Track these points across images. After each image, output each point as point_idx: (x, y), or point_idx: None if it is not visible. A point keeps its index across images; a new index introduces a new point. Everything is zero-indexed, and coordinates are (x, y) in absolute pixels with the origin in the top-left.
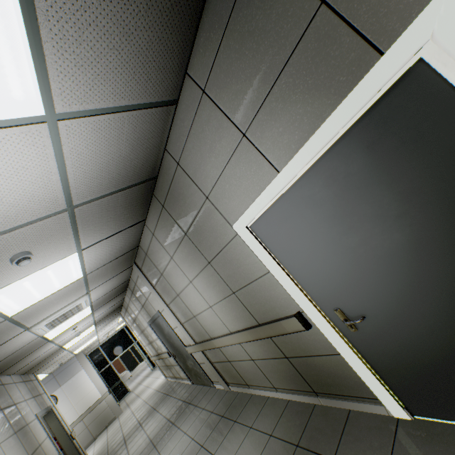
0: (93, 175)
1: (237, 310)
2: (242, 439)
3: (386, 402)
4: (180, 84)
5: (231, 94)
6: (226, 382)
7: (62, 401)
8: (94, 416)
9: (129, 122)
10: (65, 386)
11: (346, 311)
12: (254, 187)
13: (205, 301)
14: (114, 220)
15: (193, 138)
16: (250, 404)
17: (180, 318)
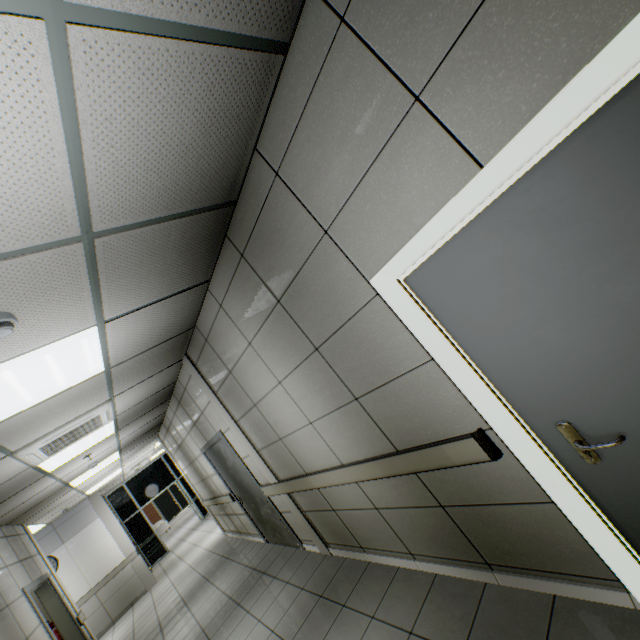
0: (131, 174)
1: (359, 427)
2: (360, 637)
3: (635, 587)
4: (298, 8)
5: (400, 14)
6: (324, 541)
7: (65, 565)
8: (113, 589)
9: (203, 71)
10: (71, 543)
11: (583, 426)
12: (424, 202)
13: (301, 414)
14: (161, 274)
15: (310, 120)
16: (367, 579)
17: (255, 442)
